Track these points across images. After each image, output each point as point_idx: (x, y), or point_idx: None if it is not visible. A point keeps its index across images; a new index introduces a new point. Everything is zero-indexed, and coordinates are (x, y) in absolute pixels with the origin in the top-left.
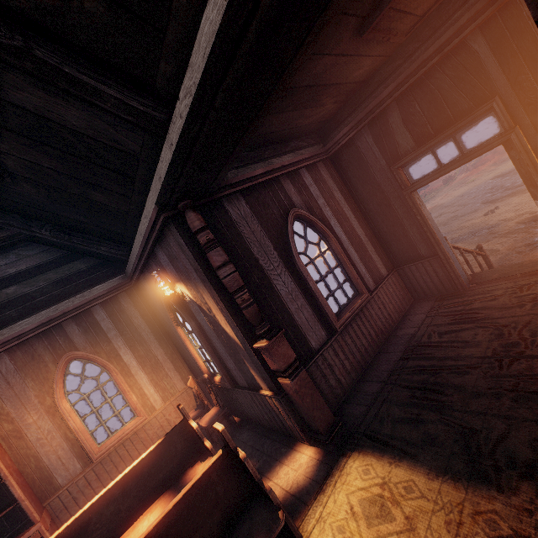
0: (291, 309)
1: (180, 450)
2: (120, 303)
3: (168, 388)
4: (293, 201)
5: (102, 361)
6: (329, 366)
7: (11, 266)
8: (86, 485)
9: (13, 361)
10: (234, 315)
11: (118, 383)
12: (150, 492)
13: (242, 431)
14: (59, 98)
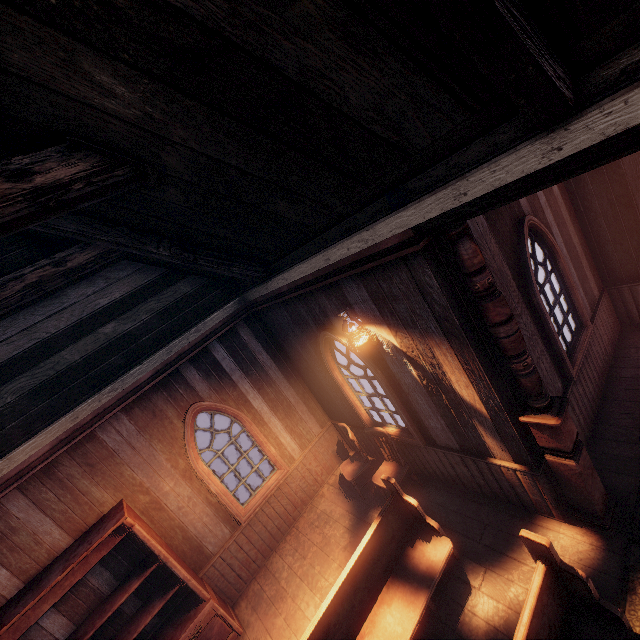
0: (533, 360)
1: (396, 530)
2: (239, 335)
3: (304, 434)
4: (521, 203)
5: (232, 410)
6: None
7: (101, 296)
8: (238, 550)
9: (132, 422)
10: (491, 379)
11: (252, 435)
12: (376, 580)
13: (427, 490)
14: (365, 54)
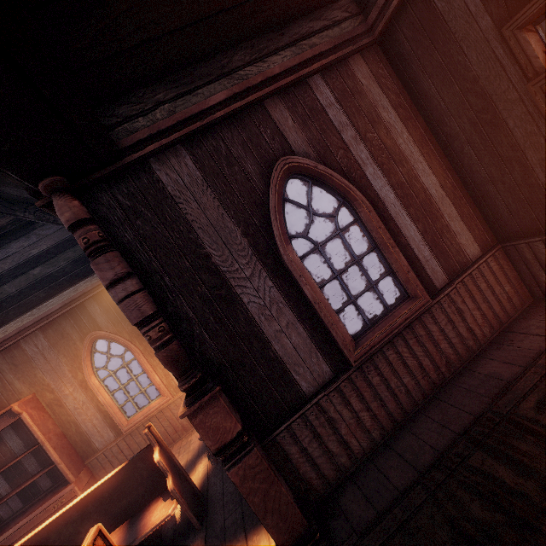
0: (266, 333)
1: (146, 478)
2: None
3: None
4: (289, 142)
5: (123, 341)
6: (330, 422)
7: (34, 247)
8: (119, 452)
9: (46, 339)
10: None
11: (141, 363)
12: (112, 517)
13: None
14: None
